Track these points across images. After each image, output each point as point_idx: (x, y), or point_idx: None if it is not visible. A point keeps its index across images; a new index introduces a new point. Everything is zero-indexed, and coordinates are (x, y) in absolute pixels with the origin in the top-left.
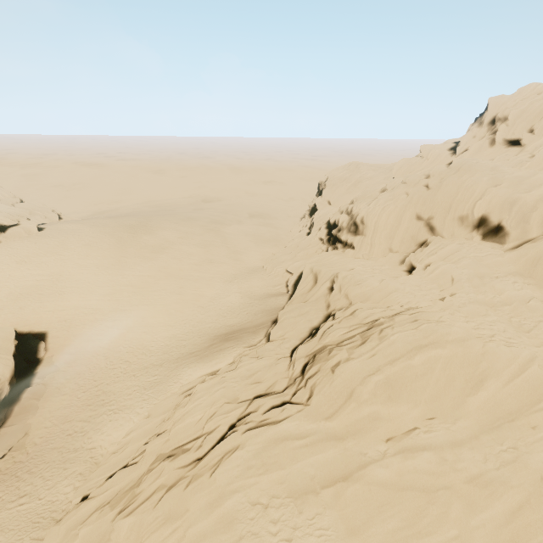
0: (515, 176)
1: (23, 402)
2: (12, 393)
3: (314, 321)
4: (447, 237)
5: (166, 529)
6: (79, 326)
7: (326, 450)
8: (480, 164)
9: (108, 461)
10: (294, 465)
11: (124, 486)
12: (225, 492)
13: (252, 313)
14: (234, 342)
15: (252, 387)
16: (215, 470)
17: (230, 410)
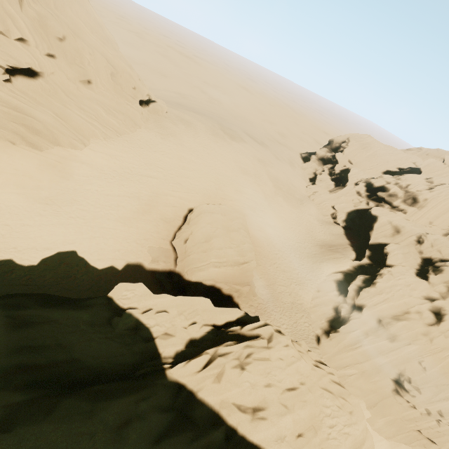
0: None
1: None
2: None
3: (417, 260)
4: None
5: (446, 352)
6: (245, 216)
7: None
8: None
9: (314, 312)
10: None
11: (368, 330)
12: None
13: (327, 234)
14: (341, 254)
15: (417, 292)
16: None
17: (421, 303)
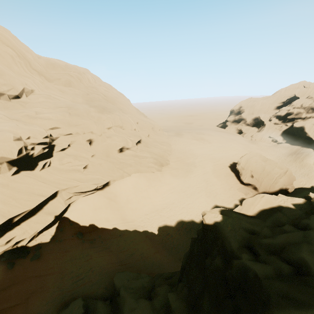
0: None
1: None
2: None
3: None
4: None
5: None
6: None
7: None
8: None
9: None
10: None
11: None
12: None
13: (284, 149)
14: (306, 152)
15: None
16: None
17: None
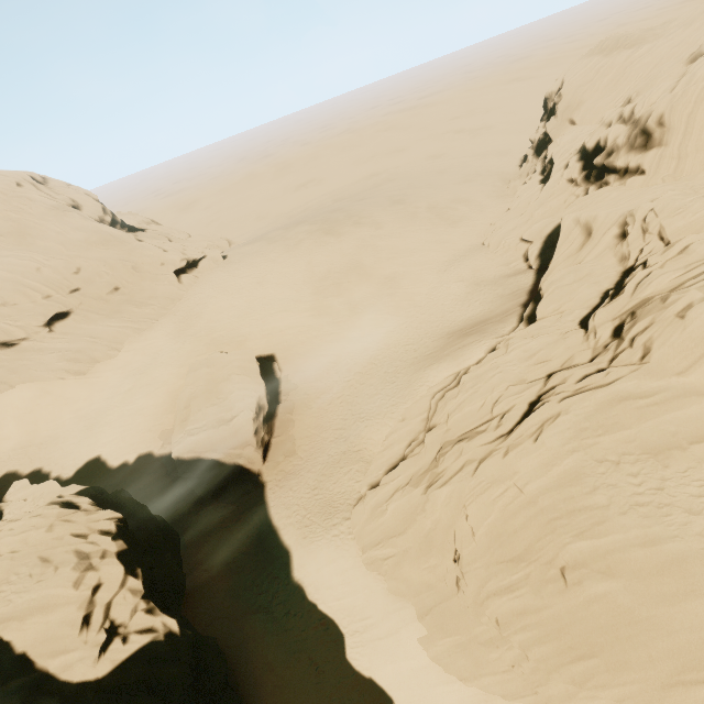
0: None
1: (280, 417)
2: (269, 409)
3: (603, 282)
4: None
5: (495, 490)
6: (300, 344)
7: (686, 407)
8: None
9: (378, 460)
10: (644, 424)
11: (415, 472)
12: (560, 453)
13: (487, 302)
14: (478, 335)
15: (538, 367)
16: (540, 435)
17: (520, 390)
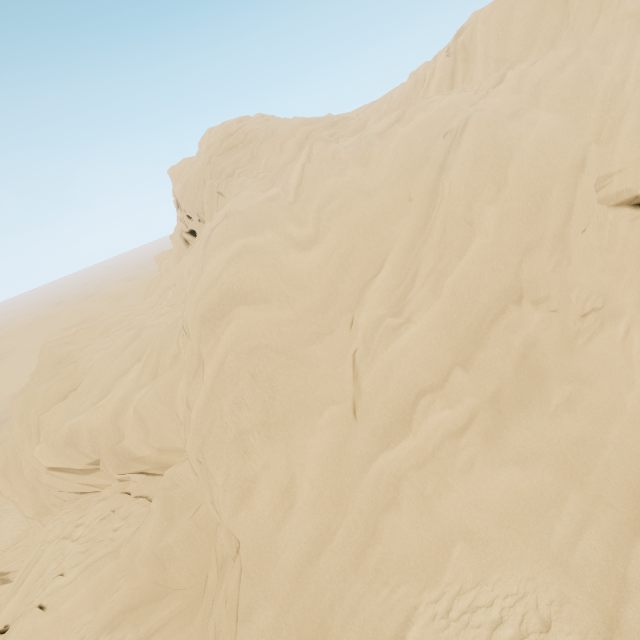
0: (110, 352)
1: None
2: None
3: None
4: (92, 491)
5: None
6: None
7: None
8: (82, 332)
9: None
10: None
11: None
12: None
13: None
14: None
15: None
16: None
17: None
